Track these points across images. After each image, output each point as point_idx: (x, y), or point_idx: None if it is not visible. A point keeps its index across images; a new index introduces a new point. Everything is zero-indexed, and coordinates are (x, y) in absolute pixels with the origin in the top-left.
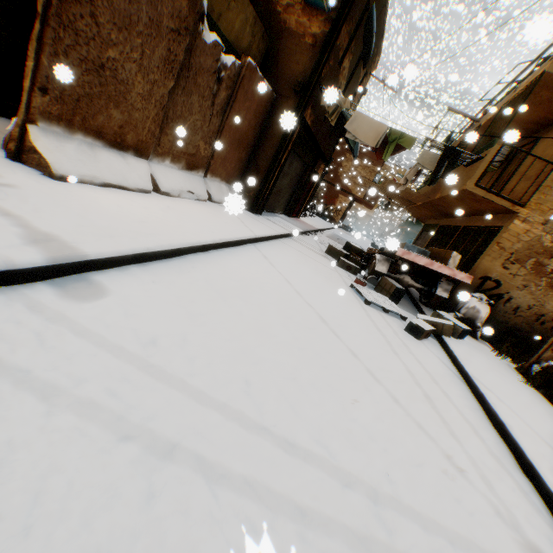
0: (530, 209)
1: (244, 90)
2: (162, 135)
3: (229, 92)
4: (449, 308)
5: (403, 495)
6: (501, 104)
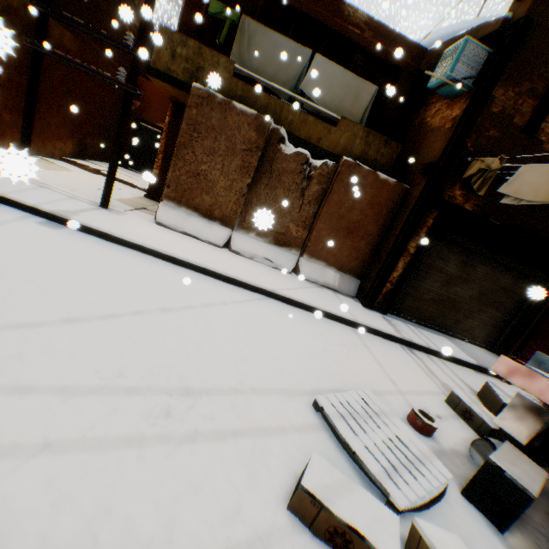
0: None
1: (343, 182)
2: (248, 215)
3: (324, 186)
4: None
5: None
6: None
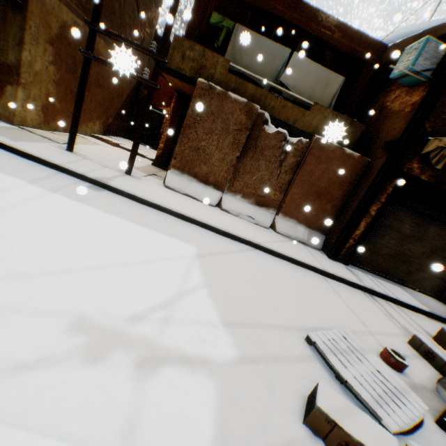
0: None
1: (314, 156)
2: (235, 181)
3: (298, 158)
4: None
5: None
6: None
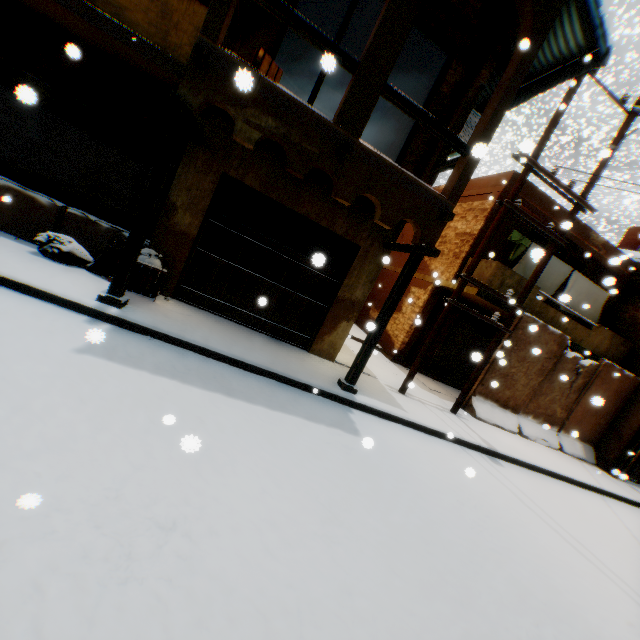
0: None
1: (599, 377)
2: (529, 402)
3: (584, 379)
4: None
5: None
6: None
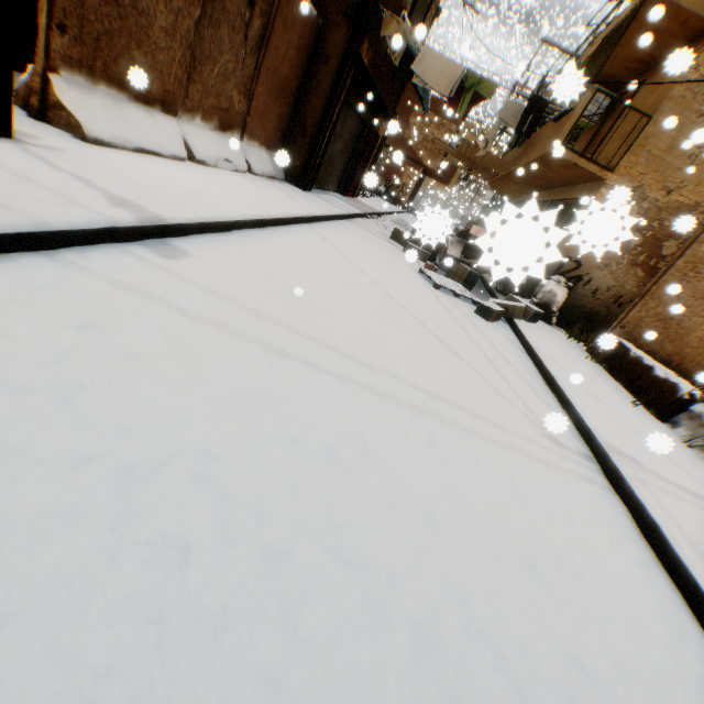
0: (620, 175)
1: (282, 17)
2: (190, 84)
3: (264, 21)
4: (527, 295)
5: (454, 400)
6: (604, 36)
